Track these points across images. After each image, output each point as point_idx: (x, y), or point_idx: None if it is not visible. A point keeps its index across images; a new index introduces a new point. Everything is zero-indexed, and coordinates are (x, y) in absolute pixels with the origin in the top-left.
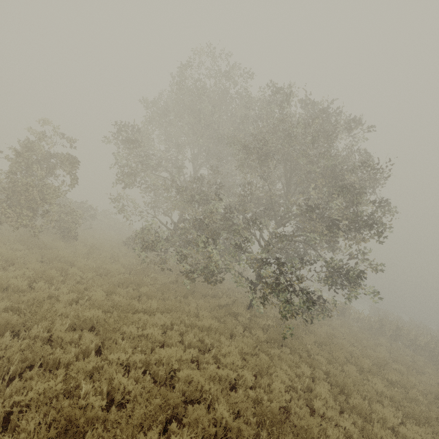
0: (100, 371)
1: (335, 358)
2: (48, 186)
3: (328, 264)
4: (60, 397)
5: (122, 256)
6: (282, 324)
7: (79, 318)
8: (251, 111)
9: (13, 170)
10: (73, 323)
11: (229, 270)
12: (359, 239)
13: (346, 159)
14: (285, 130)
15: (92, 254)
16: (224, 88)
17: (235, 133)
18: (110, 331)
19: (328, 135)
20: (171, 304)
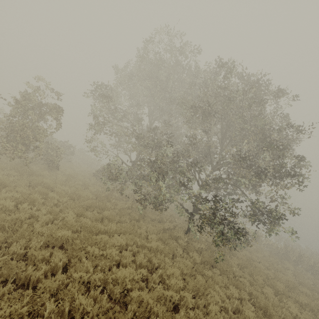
0: (64, 290)
1: (255, 280)
2: (39, 128)
3: (255, 204)
4: (24, 318)
5: (91, 185)
6: (212, 248)
7: (52, 237)
8: (197, 79)
9: (13, 114)
10: (46, 241)
11: (173, 202)
12: (281, 185)
13: (272, 121)
14: (225, 95)
15: (69, 181)
16: (178, 60)
17: (184, 95)
18: (76, 250)
19: (261, 100)
20: (127, 227)
